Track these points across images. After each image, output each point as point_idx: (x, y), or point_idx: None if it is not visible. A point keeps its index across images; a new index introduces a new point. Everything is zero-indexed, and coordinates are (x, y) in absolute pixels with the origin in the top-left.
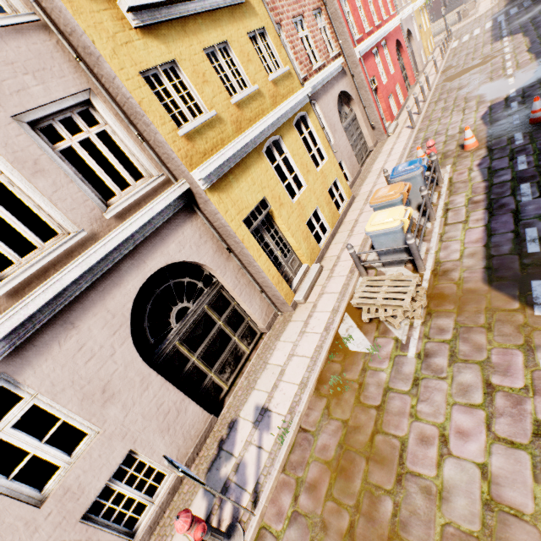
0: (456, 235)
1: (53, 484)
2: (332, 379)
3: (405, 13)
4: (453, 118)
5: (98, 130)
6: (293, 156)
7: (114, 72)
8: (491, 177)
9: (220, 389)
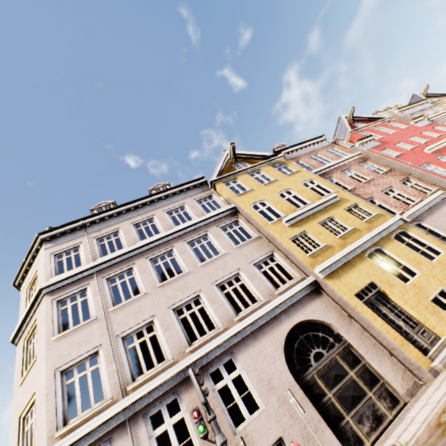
0: None
1: (241, 427)
2: None
3: None
4: None
5: (275, 263)
6: (397, 255)
7: (279, 241)
8: None
9: (359, 439)
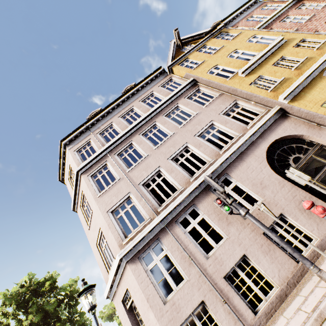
0: None
1: None
2: None
3: None
4: None
5: (240, 108)
6: None
7: (241, 89)
8: None
9: None
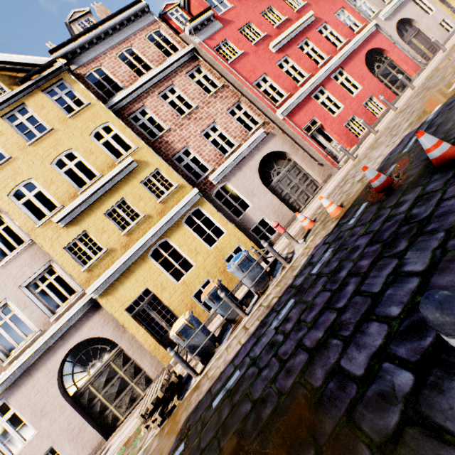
0: (232, 345)
1: (18, 452)
2: (120, 451)
3: (385, 12)
4: (378, 151)
5: (55, 276)
6: (180, 247)
7: (50, 255)
8: (300, 272)
9: (117, 418)
